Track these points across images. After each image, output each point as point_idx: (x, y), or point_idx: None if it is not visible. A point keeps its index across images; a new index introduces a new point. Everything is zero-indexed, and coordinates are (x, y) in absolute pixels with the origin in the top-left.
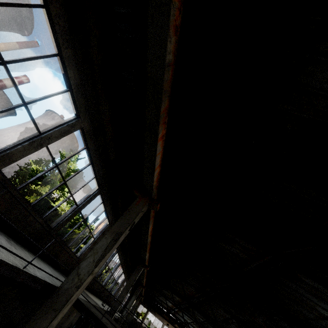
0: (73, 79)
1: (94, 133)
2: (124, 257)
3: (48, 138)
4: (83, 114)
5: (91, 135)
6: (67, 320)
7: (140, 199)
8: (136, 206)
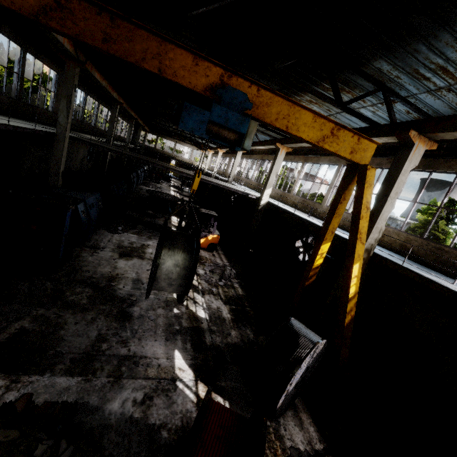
0: None
1: None
2: (99, 97)
3: None
4: None
5: None
6: (79, 154)
7: (68, 64)
8: (69, 71)
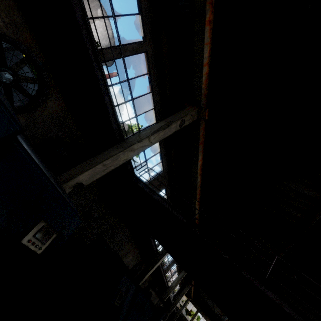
0: (143, 4)
1: (155, 61)
2: None
3: (125, 50)
4: (148, 38)
5: (153, 61)
6: (125, 257)
7: (190, 107)
8: (186, 110)
